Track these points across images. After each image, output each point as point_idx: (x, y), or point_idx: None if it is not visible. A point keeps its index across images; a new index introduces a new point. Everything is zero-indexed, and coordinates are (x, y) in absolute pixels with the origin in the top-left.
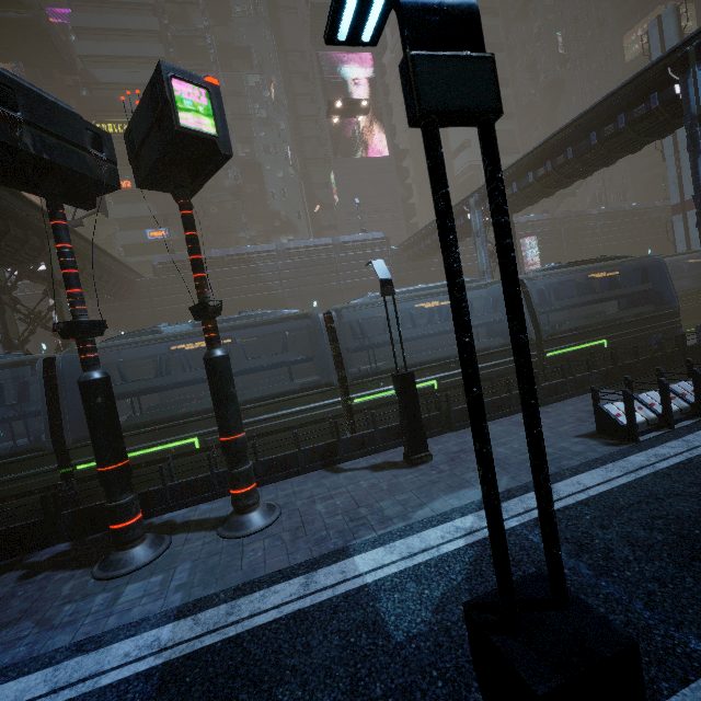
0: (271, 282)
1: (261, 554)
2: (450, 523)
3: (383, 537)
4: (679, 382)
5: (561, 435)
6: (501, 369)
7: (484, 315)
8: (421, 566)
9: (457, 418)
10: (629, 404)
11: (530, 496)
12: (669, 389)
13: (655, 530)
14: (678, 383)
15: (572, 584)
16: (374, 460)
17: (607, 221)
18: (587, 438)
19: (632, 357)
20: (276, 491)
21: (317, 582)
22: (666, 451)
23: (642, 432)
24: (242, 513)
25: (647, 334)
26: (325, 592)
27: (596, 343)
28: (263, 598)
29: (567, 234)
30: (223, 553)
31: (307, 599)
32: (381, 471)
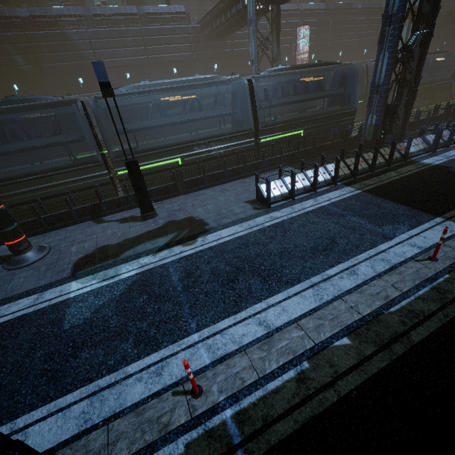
0: (84, 50)
1: (22, 281)
2: (137, 260)
3: (96, 269)
4: (313, 169)
5: (238, 200)
6: (228, 151)
7: (218, 109)
8: (103, 287)
9: (187, 186)
10: (268, 186)
11: (189, 243)
12: (304, 174)
13: (229, 265)
14: (312, 170)
15: (167, 296)
16: (126, 215)
17: (365, 17)
18: (249, 204)
19: (318, 143)
20: (55, 236)
21: (43, 297)
22: (277, 215)
23: (275, 201)
24: (17, 254)
25: (331, 127)
26: (45, 303)
27: (296, 133)
28: (8, 308)
29: (334, 27)
30: (0, 280)
31: (32, 308)
32: (125, 223)
